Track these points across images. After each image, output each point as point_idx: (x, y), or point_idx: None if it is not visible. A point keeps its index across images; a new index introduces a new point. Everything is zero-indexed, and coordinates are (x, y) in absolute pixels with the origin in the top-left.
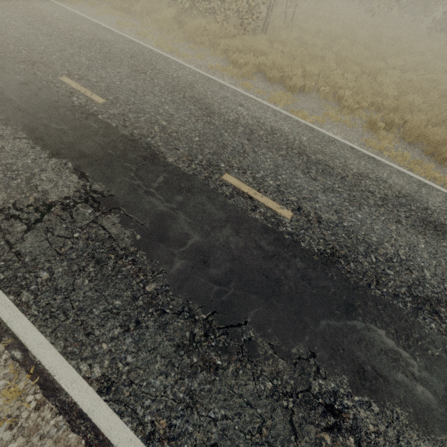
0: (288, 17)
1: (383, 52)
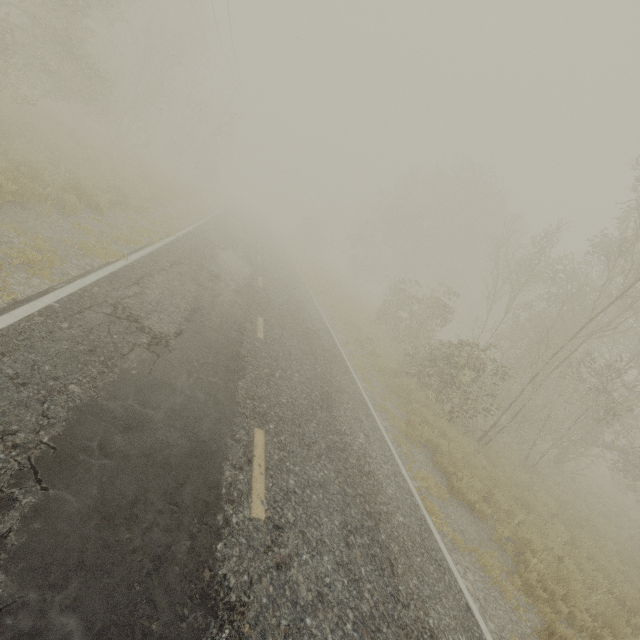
0: (530, 462)
1: None
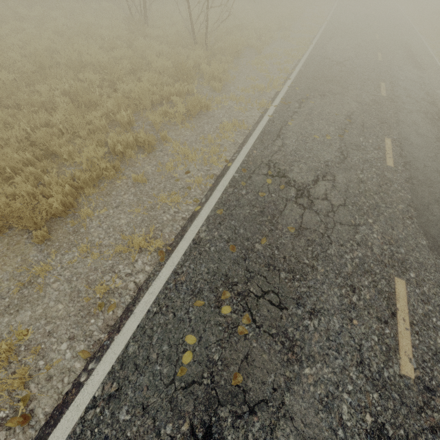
0: None
1: None
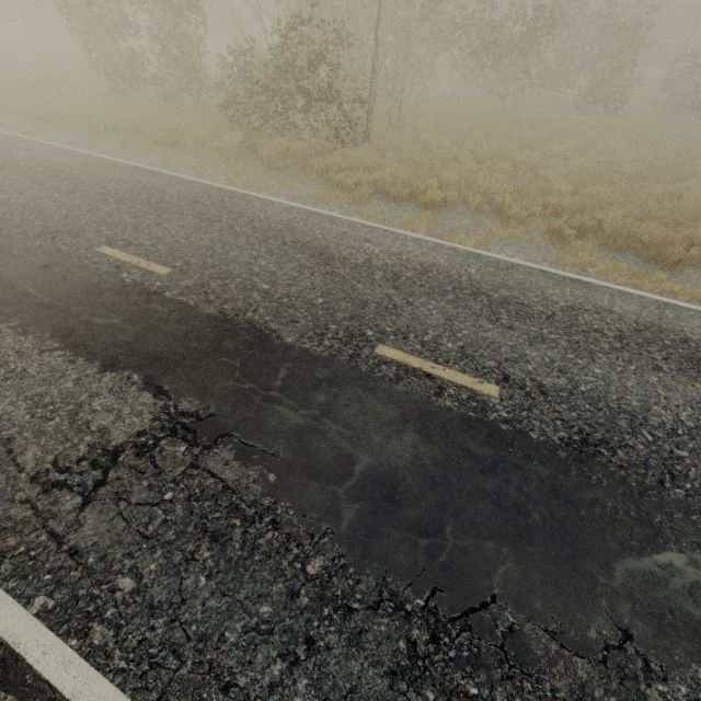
0: (392, 117)
1: (532, 138)
